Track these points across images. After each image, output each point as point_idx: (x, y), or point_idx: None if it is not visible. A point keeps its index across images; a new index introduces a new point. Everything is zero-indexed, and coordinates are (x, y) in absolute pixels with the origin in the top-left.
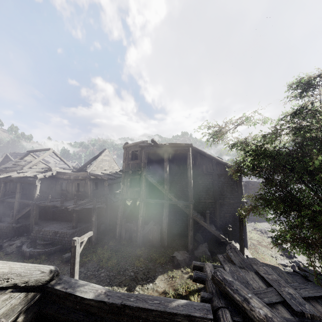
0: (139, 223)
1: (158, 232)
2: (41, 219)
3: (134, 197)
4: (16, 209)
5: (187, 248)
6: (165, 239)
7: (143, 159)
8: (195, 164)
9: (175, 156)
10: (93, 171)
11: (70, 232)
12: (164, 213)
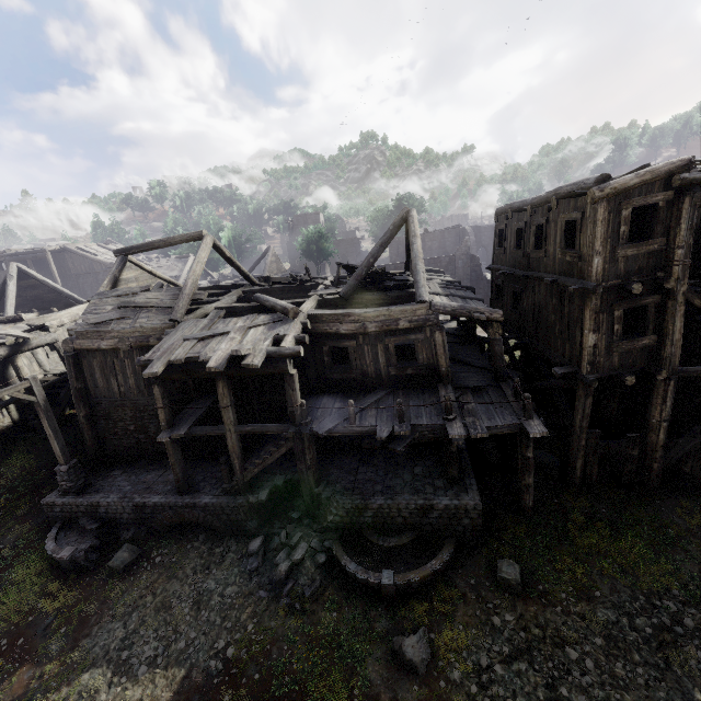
0: (658, 438)
1: None
2: (289, 456)
3: (634, 367)
4: (238, 454)
5: None
6: None
7: (686, 236)
8: None
9: None
10: (430, 297)
11: (480, 505)
12: None
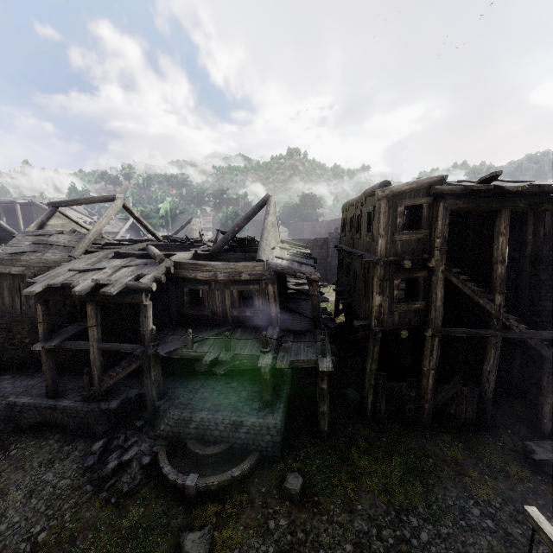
0: (428, 383)
1: (473, 400)
2: None
3: (410, 324)
4: (98, 367)
5: (534, 426)
6: (489, 414)
7: (442, 229)
8: (536, 235)
9: (488, 214)
10: (270, 258)
11: (279, 424)
12: (492, 358)
